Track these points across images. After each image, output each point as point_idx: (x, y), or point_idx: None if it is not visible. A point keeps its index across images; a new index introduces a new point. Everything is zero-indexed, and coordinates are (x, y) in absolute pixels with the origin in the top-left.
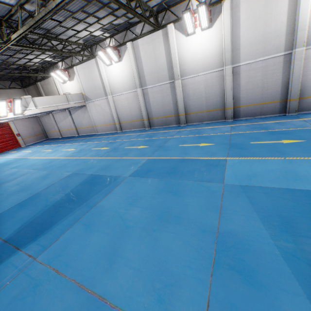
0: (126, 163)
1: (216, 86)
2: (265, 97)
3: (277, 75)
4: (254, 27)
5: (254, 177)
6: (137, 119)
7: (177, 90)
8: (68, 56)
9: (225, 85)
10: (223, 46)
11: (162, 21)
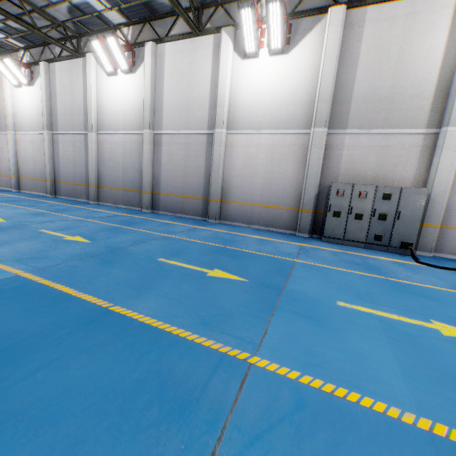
0: None
1: (135, 155)
2: (187, 188)
3: (200, 160)
4: (179, 87)
5: None
6: (42, 178)
7: (89, 147)
8: None
9: (142, 156)
10: (144, 101)
11: (84, 46)
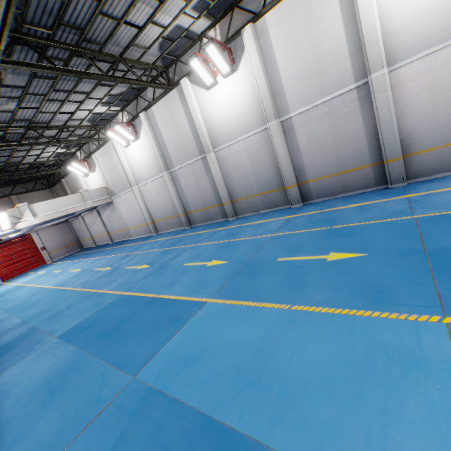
0: (89, 304)
1: (264, 154)
2: (344, 162)
3: (354, 122)
4: (297, 55)
5: (194, 363)
6: (173, 215)
7: (212, 168)
8: (84, 143)
9: (276, 151)
10: (258, 93)
11: (173, 76)
